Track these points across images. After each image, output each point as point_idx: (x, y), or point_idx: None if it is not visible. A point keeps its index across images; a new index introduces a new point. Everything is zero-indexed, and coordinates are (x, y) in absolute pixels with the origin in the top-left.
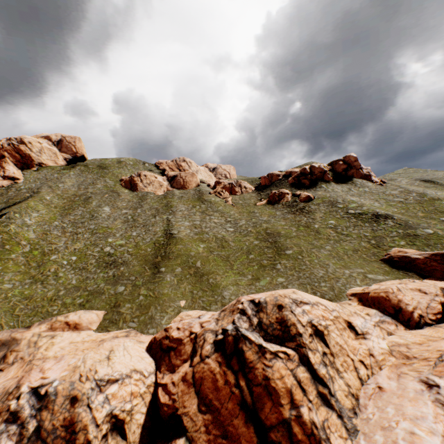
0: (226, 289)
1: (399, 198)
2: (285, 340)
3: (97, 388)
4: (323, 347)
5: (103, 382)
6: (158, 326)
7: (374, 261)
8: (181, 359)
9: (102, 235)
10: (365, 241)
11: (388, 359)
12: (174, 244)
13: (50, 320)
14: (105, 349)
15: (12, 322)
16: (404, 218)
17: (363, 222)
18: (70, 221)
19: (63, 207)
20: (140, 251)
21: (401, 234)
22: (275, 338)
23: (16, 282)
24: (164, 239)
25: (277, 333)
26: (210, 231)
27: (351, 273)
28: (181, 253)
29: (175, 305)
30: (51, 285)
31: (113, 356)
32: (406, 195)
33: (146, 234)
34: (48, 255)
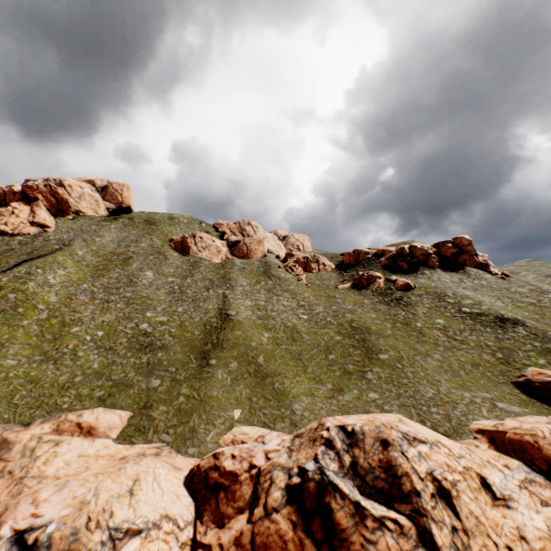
0: (297, 400)
1: (530, 298)
2: (394, 498)
3: (110, 543)
4: (452, 518)
5: (119, 533)
6: (201, 444)
7: (503, 383)
8: (234, 507)
9: (139, 307)
10: (487, 352)
11: (550, 548)
12: (230, 329)
13: (58, 417)
14: (128, 476)
15: (7, 414)
16: (540, 326)
17: (483, 326)
18: (102, 285)
19: (96, 266)
20: (185, 333)
21: (538, 349)
22: (377, 492)
23: (23, 357)
24: (218, 321)
25: (380, 485)
26: (277, 316)
27: (473, 398)
28: (239, 342)
29: (226, 415)
30: (66, 367)
31: (138, 489)
32: (539, 296)
33: (194, 312)
34: (68, 326)
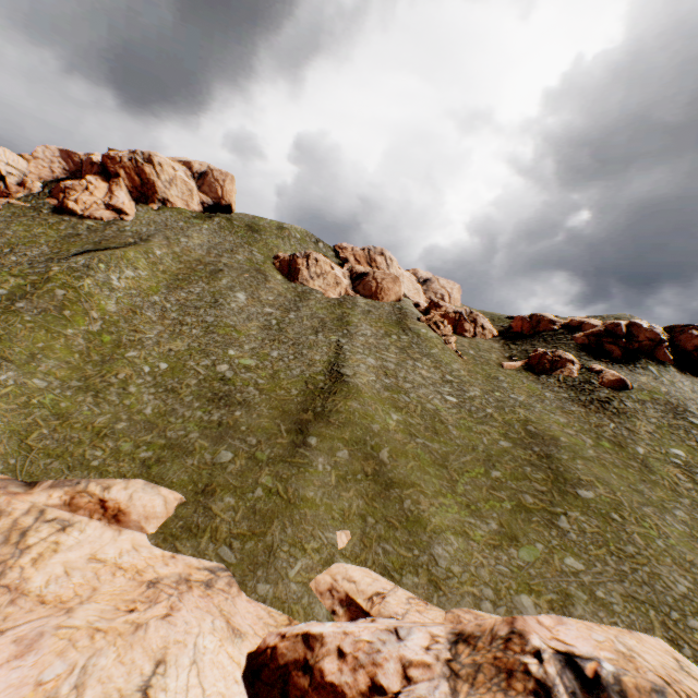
0: (440, 539)
1: None
2: None
3: None
4: None
5: None
6: (279, 581)
7: None
8: None
9: (221, 339)
10: None
11: None
12: (343, 396)
13: (75, 484)
14: (147, 650)
15: (13, 458)
16: None
17: None
18: (178, 300)
19: (175, 274)
20: (278, 389)
21: None
22: None
23: (56, 378)
24: (326, 380)
25: None
26: (412, 390)
27: None
28: (353, 419)
29: (323, 538)
30: (109, 404)
31: (158, 687)
32: None
33: (294, 360)
34: (124, 347)
